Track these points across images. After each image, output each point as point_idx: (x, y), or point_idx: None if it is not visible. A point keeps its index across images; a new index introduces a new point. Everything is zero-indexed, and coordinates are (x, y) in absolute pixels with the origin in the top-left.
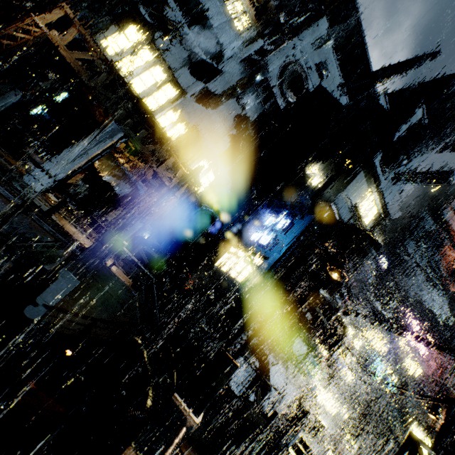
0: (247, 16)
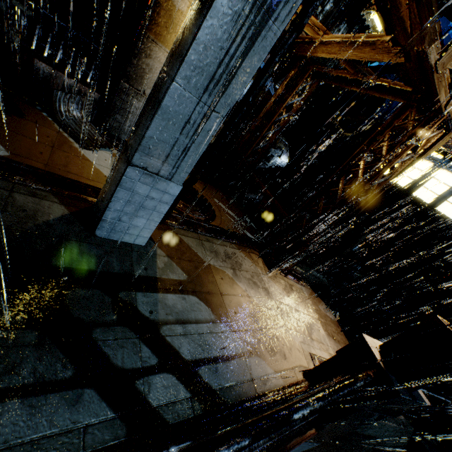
0: None
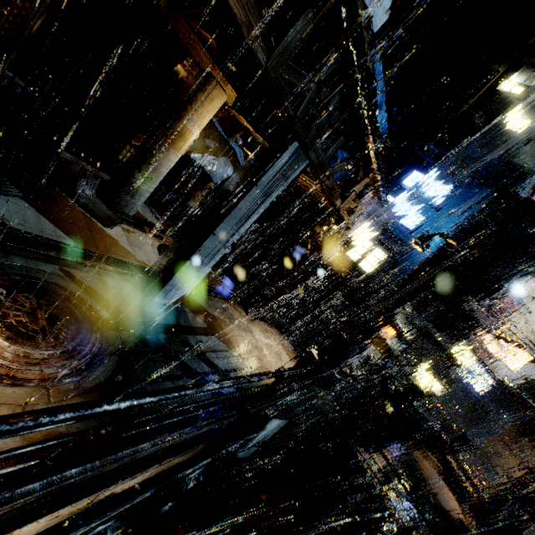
0: None
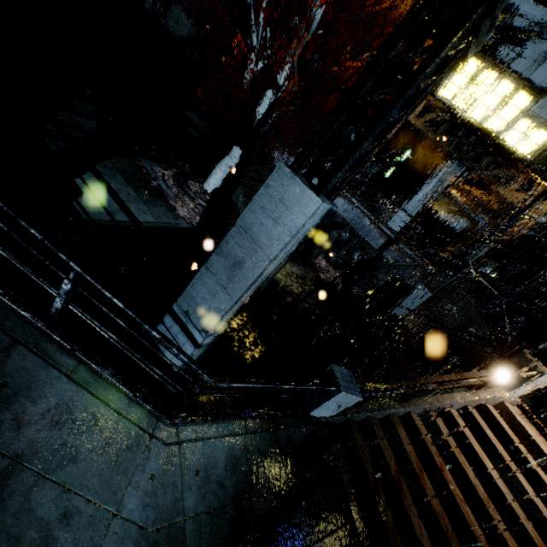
0: None
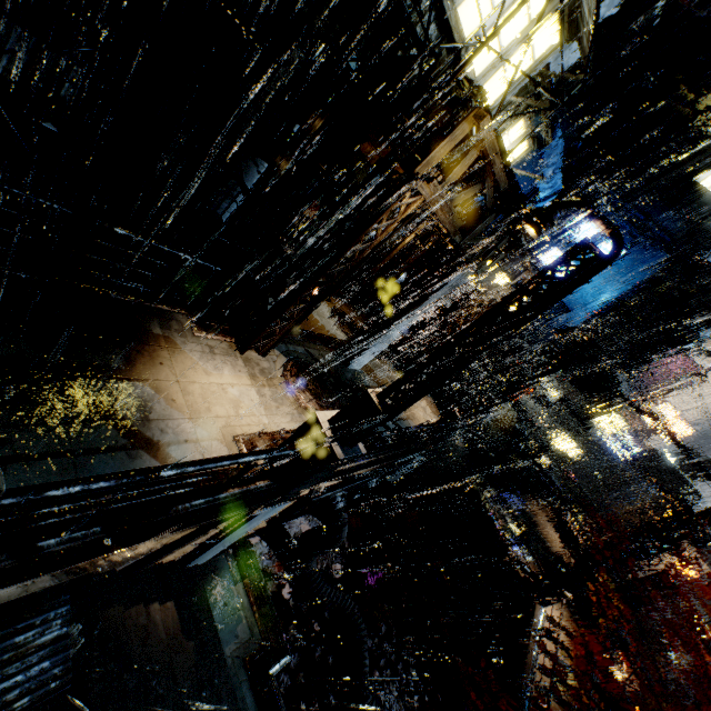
0: None
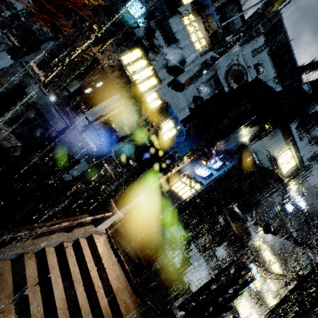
0: (204, 39)
